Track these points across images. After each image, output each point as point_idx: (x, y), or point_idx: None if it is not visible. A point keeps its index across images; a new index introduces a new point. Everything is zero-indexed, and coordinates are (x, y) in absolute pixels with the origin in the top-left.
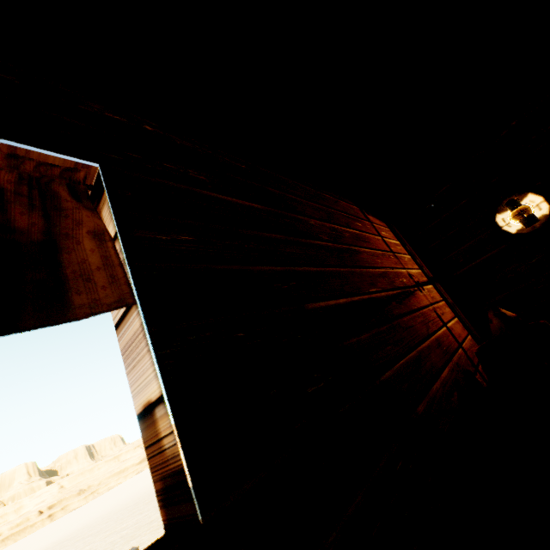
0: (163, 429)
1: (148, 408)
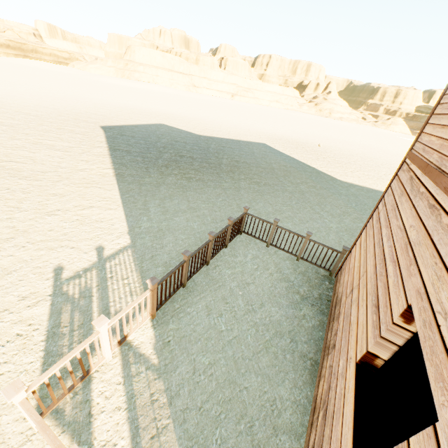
0: (378, 361)
1: (376, 355)
